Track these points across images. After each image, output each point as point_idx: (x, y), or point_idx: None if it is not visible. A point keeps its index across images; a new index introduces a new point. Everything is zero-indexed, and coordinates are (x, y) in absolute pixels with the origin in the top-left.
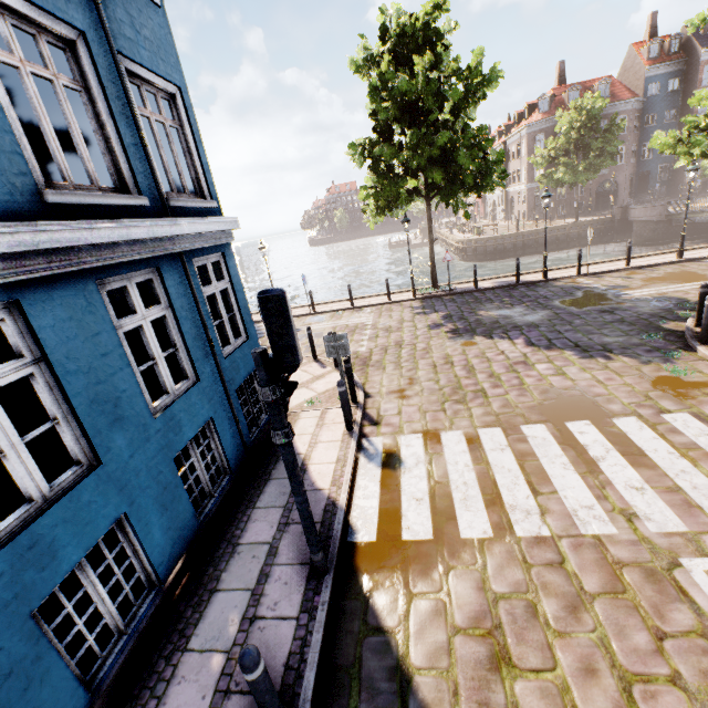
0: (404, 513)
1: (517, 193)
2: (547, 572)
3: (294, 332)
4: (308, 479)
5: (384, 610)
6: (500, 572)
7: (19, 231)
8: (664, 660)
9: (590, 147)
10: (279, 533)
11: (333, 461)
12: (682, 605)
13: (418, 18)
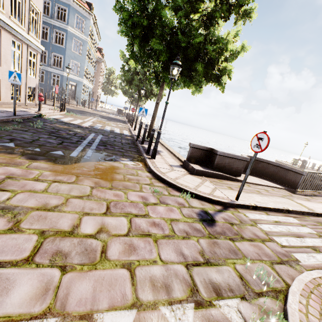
0: None
1: None
2: None
3: None
4: None
5: None
6: None
7: None
8: None
9: None
10: None
11: None
12: None
13: None
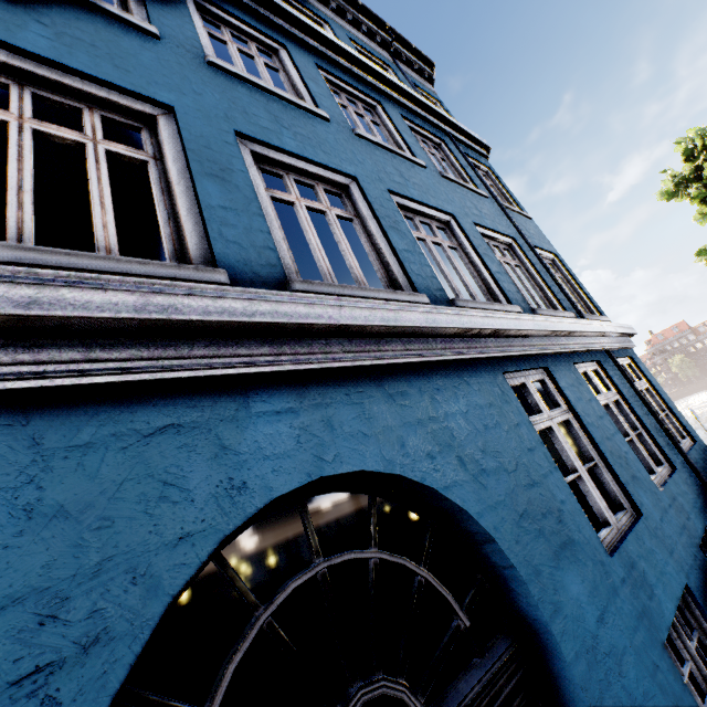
0: None
1: None
2: None
3: None
4: None
5: None
6: None
7: (543, 320)
8: None
9: None
10: None
11: None
12: None
13: None
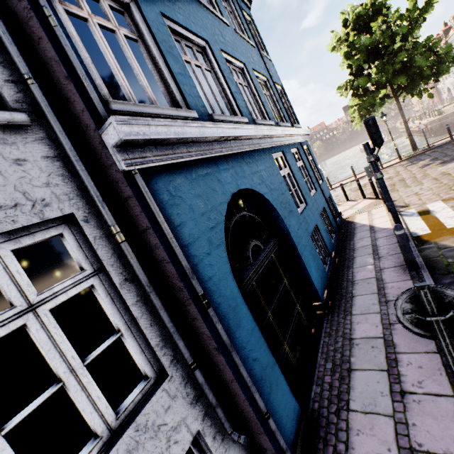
0: (443, 222)
1: None
2: None
3: (380, 130)
4: (376, 228)
5: (448, 244)
6: None
7: (283, 130)
8: None
9: None
10: (373, 242)
11: (387, 221)
12: None
13: (367, 4)
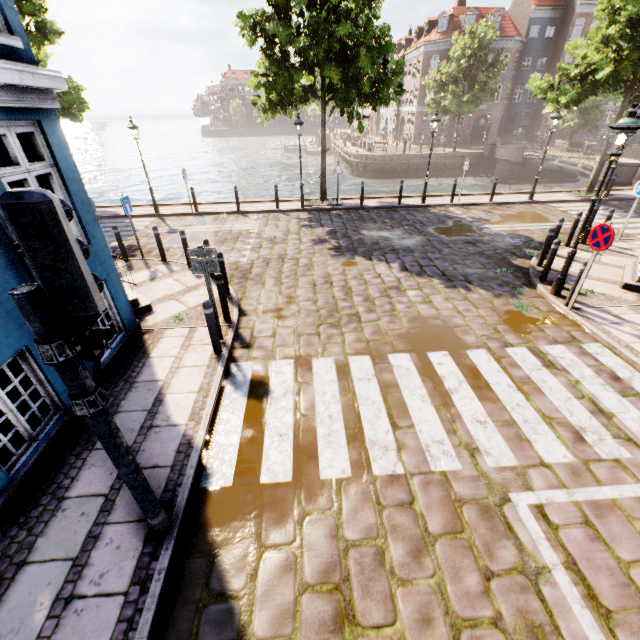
0: (265, 452)
1: (408, 114)
2: (397, 514)
3: (82, 266)
4: (163, 412)
5: (231, 570)
6: (354, 516)
7: None
8: (489, 602)
9: (476, 79)
10: (119, 482)
11: (195, 391)
12: (508, 542)
13: None
